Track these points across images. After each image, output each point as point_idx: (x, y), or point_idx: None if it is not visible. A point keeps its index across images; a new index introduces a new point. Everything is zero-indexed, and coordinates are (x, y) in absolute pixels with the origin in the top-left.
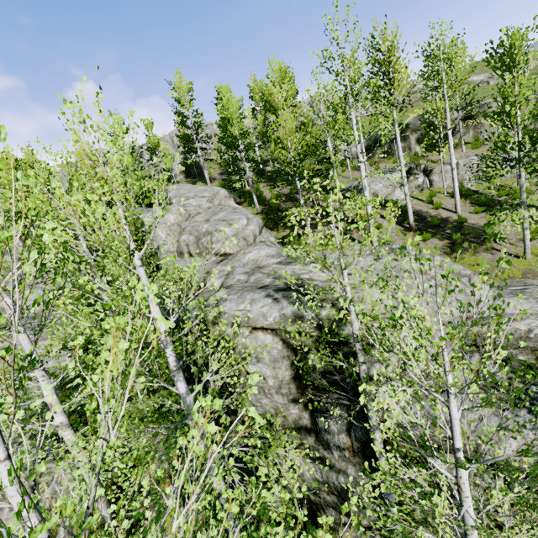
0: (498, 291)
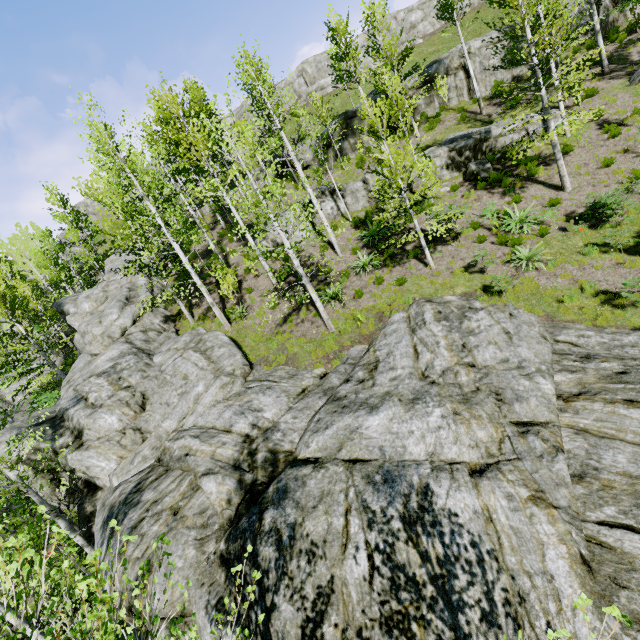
0: (240, 389)
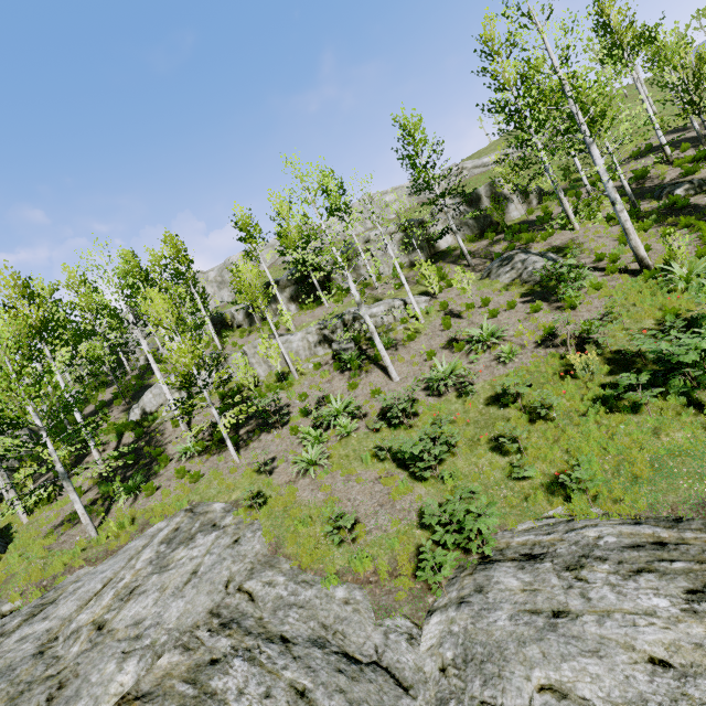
0: None
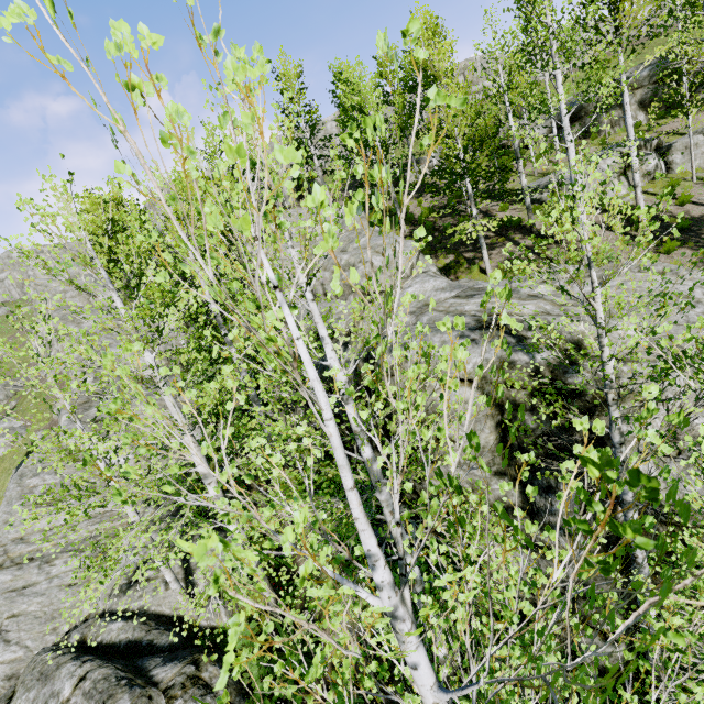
0: None
